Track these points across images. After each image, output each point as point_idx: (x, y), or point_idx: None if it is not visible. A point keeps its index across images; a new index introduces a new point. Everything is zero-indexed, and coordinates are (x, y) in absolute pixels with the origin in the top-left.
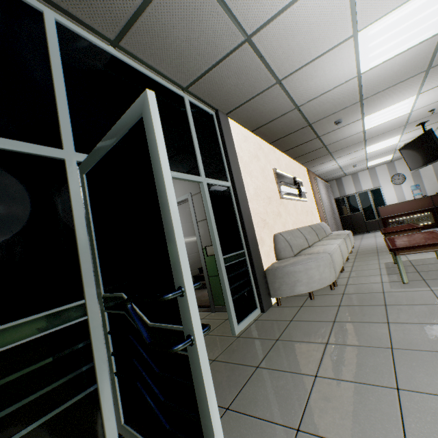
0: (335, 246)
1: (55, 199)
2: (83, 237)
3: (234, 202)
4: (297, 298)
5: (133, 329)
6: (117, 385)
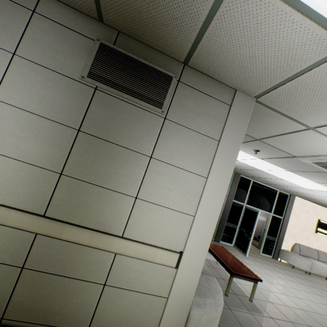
0: (325, 266)
1: (240, 210)
2: (241, 217)
3: (280, 223)
4: (289, 265)
5: (242, 234)
6: (235, 239)
